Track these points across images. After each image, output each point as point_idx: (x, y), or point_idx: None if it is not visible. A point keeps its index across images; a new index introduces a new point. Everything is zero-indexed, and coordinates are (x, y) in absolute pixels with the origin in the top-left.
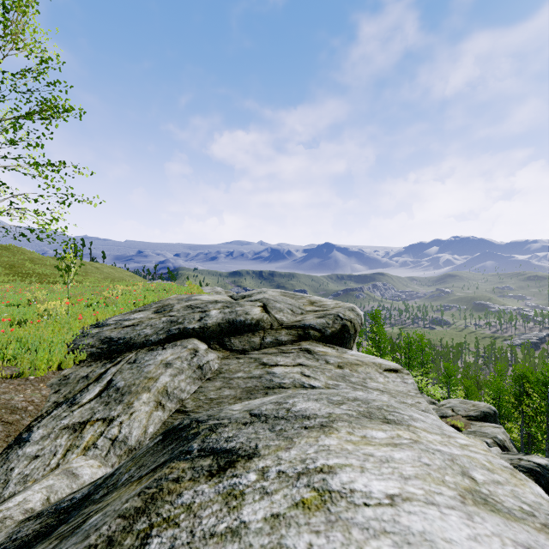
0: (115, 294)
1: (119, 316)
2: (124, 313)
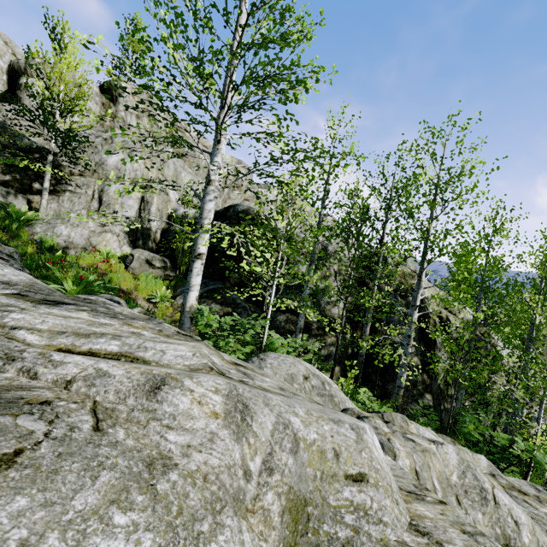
0: None
1: None
2: None
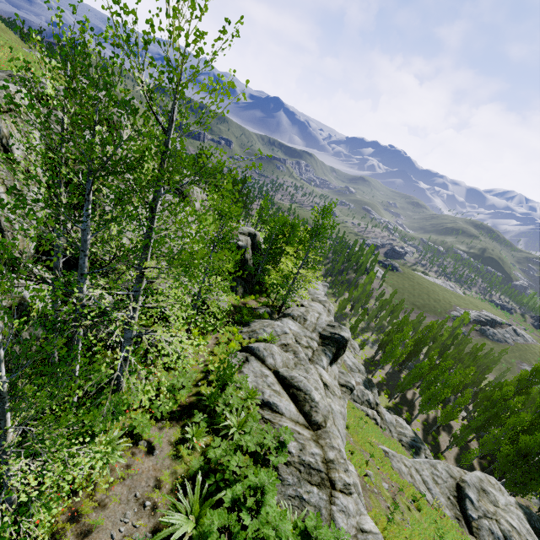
0: None
1: None
2: None
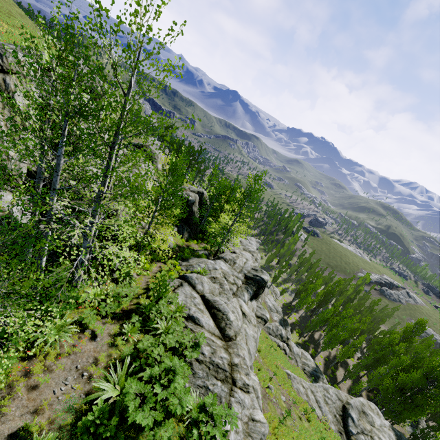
0: (1, 30)
1: (3, 43)
2: (6, 42)
